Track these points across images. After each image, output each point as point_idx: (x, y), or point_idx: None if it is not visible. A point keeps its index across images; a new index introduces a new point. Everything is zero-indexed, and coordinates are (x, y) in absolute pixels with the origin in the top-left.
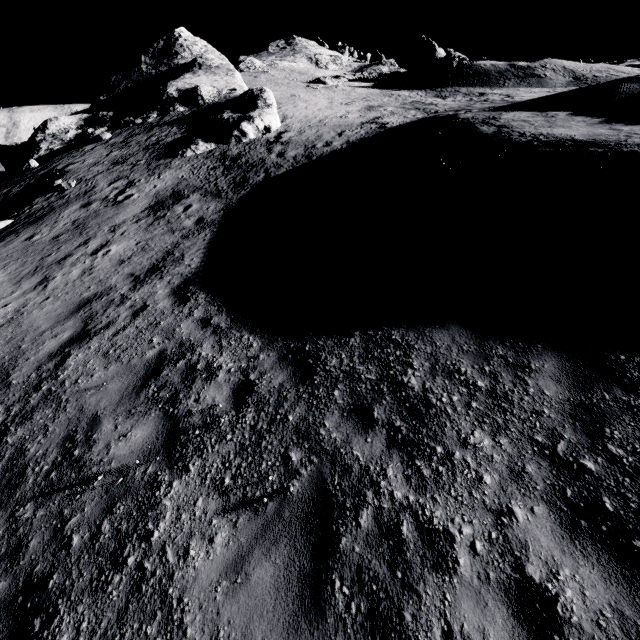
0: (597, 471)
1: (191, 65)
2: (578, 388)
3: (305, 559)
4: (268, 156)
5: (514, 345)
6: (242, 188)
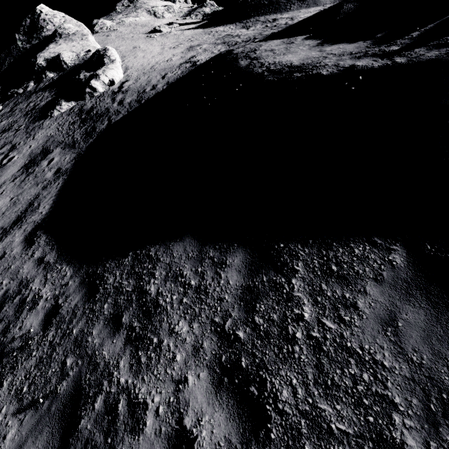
0: (244, 338)
1: (53, 36)
2: (250, 275)
3: (56, 441)
4: (112, 105)
5: (221, 247)
6: (90, 137)
